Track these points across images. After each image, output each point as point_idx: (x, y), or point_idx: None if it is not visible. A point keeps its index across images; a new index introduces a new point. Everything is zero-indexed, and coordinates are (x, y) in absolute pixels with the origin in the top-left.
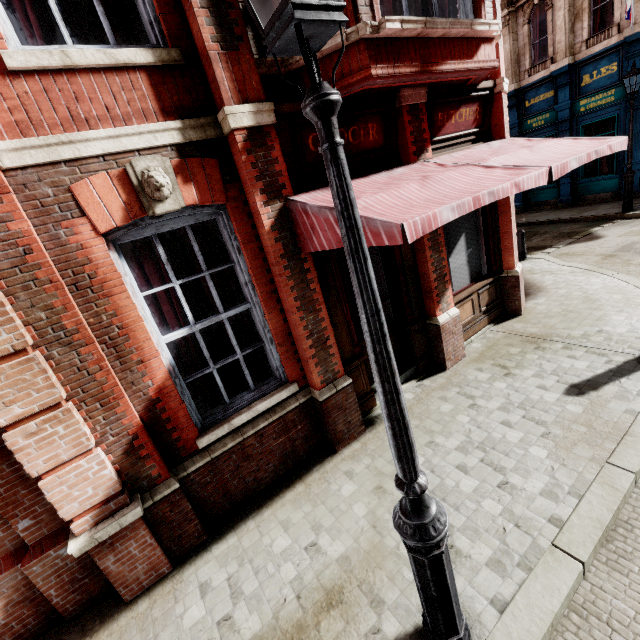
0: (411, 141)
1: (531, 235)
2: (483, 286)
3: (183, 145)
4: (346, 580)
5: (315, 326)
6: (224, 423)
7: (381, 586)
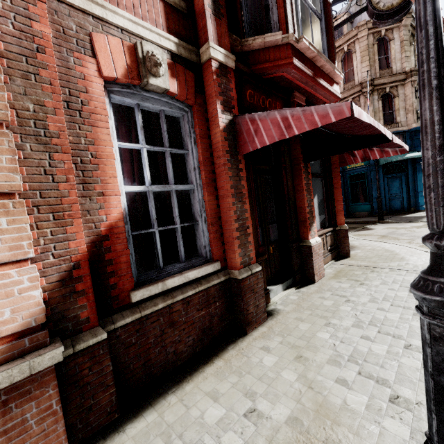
0: None
1: None
2: (328, 232)
3: (175, 55)
4: (306, 441)
5: (241, 214)
6: (158, 282)
7: (349, 442)
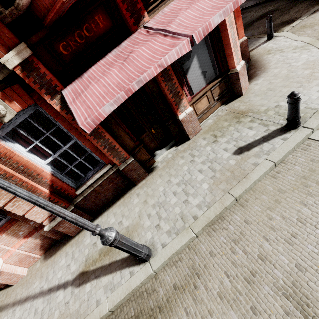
0: (128, 16)
1: (292, 6)
2: (214, 85)
3: None
4: (126, 234)
5: (105, 143)
6: (84, 185)
7: (134, 237)
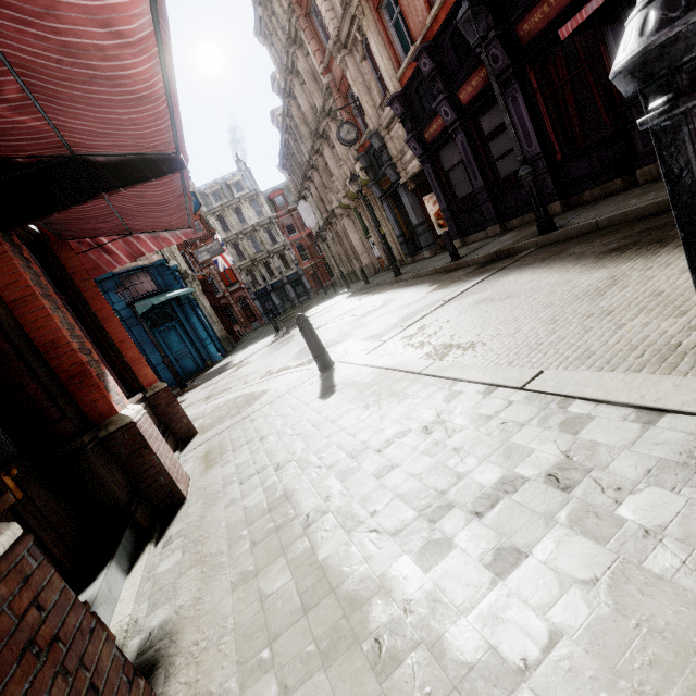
0: None
1: None
2: (138, 403)
3: None
4: None
5: None
6: None
7: None
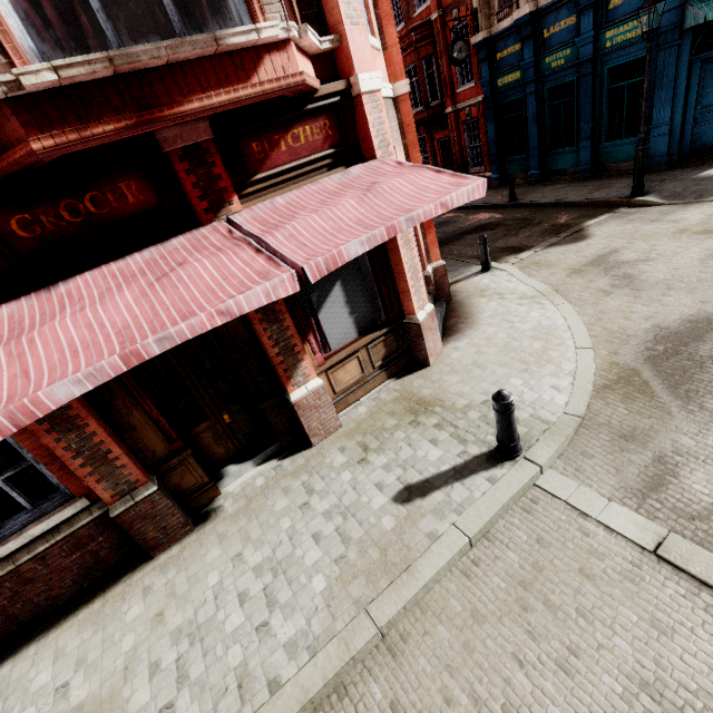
0: (197, 196)
1: (523, 226)
2: (375, 339)
3: None
4: None
5: (83, 443)
6: None
7: None
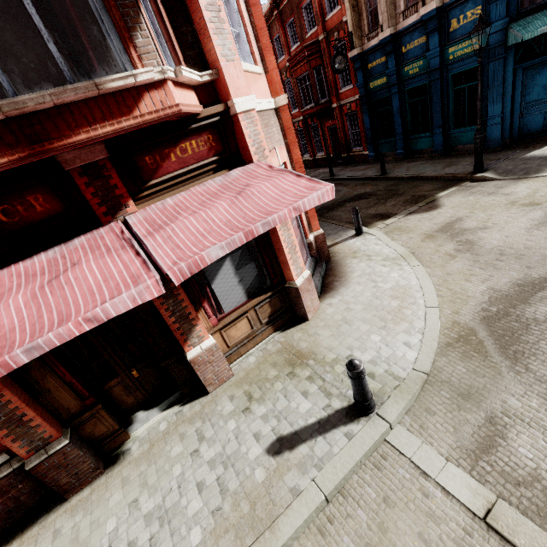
0: (96, 202)
1: (390, 196)
2: (261, 301)
3: None
4: None
5: None
6: None
7: None
